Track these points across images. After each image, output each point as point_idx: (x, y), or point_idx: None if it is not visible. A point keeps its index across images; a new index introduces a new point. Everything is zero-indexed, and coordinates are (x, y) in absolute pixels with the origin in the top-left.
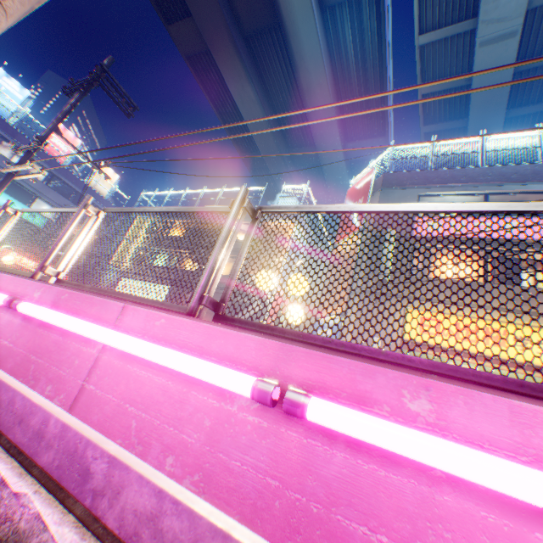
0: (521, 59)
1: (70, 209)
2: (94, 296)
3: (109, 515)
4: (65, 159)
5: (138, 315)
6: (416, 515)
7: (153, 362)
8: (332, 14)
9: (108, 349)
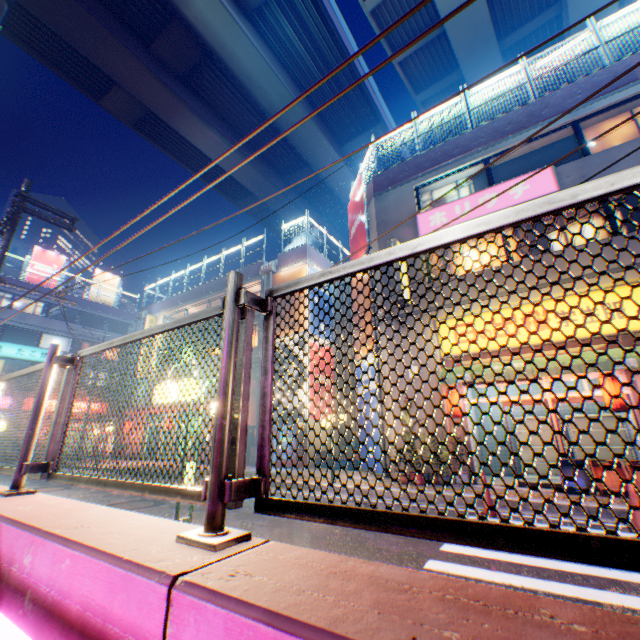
0: None
1: None
2: None
3: None
4: (57, 283)
5: None
6: None
7: None
8: (262, 18)
9: None
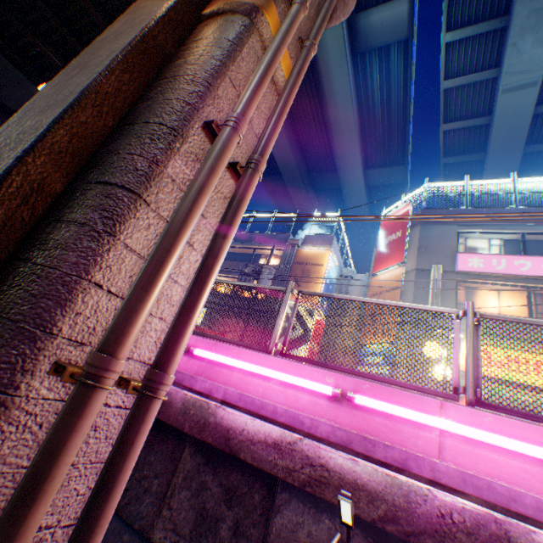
0: (538, 103)
1: (257, 285)
2: (400, 390)
3: None
4: None
5: (460, 411)
6: None
7: (500, 449)
8: (362, 59)
9: (445, 435)
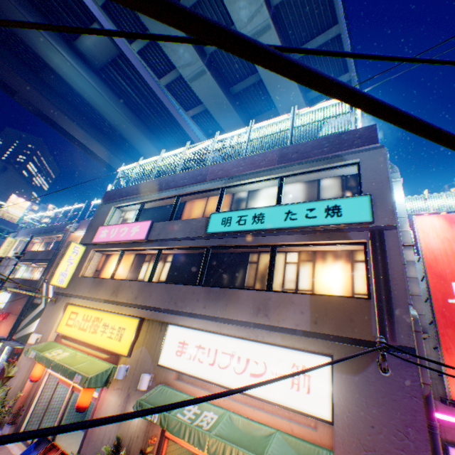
0: (235, 84)
1: None
2: None
3: None
4: None
5: None
6: None
7: None
8: (106, 74)
9: None
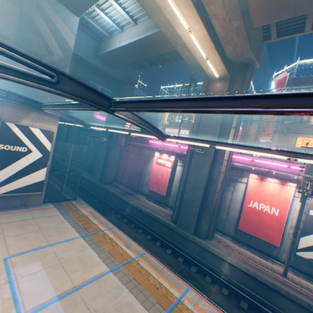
0: None
1: None
2: (261, 159)
3: (281, 171)
4: None
5: (269, 161)
6: (296, 171)
7: (273, 165)
8: None
9: (266, 164)
